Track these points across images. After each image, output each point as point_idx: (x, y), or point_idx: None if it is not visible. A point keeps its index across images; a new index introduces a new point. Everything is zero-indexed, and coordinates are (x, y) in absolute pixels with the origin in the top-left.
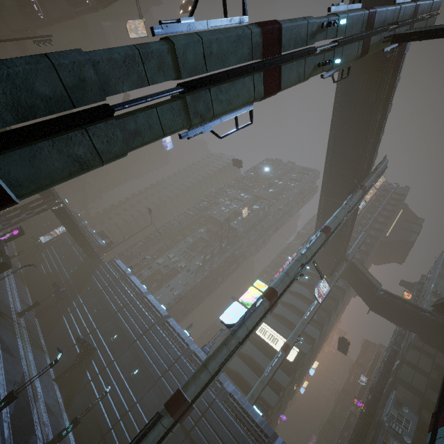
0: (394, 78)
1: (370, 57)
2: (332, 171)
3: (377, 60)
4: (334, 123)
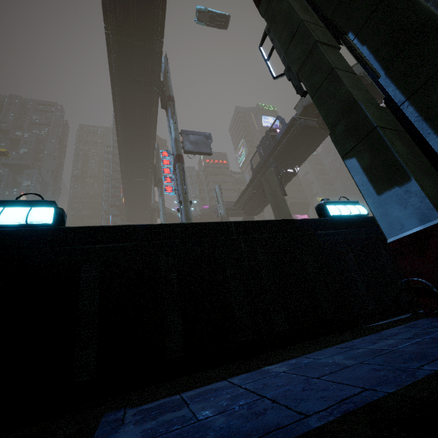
0: (157, 109)
1: (139, 97)
2: (129, 164)
3: (145, 100)
4: (120, 134)
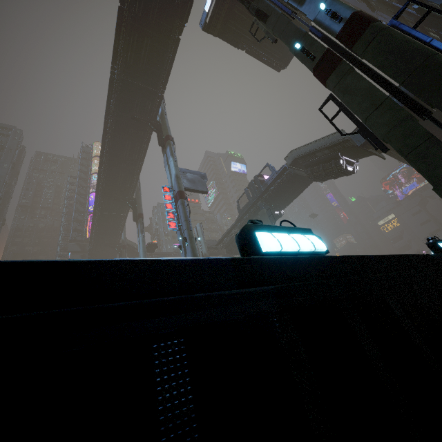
0: (147, 146)
1: (132, 133)
2: (106, 196)
3: (138, 136)
4: (104, 165)
